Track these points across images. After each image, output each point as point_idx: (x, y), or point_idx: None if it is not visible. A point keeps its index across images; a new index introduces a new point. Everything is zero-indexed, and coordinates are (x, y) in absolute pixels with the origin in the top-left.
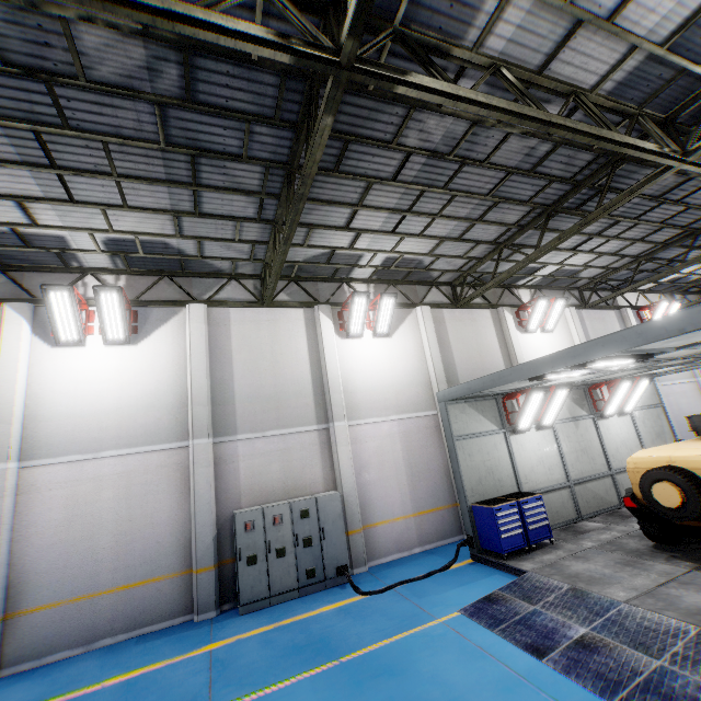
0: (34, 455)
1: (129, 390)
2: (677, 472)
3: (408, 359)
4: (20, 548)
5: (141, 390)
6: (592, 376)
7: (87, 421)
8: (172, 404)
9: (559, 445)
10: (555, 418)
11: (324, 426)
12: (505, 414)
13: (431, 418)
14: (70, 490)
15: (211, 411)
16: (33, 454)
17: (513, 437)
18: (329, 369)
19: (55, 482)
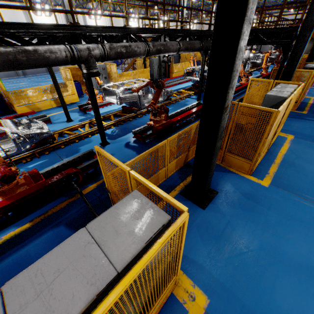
0: None
1: None
2: None
3: None
4: None
5: None
6: None
7: None
8: None
9: None
10: None
11: None
12: None
13: None
14: None
15: None
16: None
17: None
18: None
19: None
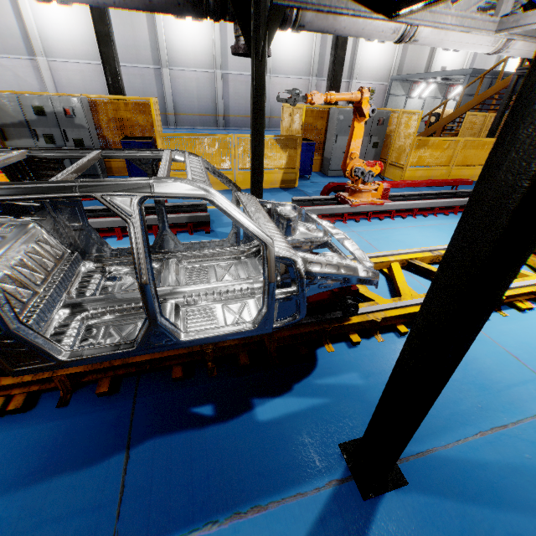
0: (273, 73)
1: (296, 54)
2: (438, 114)
3: (387, 57)
4: (271, 100)
5: (299, 54)
6: (444, 81)
7: (285, 63)
8: (307, 62)
9: (423, 106)
10: (427, 96)
11: (348, 81)
12: (410, 90)
13: (384, 86)
14: (281, 86)
15: (317, 67)
16: (273, 72)
17: (408, 99)
18: (357, 57)
19: (278, 83)
